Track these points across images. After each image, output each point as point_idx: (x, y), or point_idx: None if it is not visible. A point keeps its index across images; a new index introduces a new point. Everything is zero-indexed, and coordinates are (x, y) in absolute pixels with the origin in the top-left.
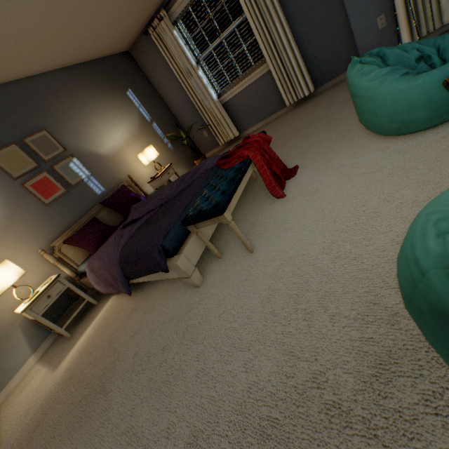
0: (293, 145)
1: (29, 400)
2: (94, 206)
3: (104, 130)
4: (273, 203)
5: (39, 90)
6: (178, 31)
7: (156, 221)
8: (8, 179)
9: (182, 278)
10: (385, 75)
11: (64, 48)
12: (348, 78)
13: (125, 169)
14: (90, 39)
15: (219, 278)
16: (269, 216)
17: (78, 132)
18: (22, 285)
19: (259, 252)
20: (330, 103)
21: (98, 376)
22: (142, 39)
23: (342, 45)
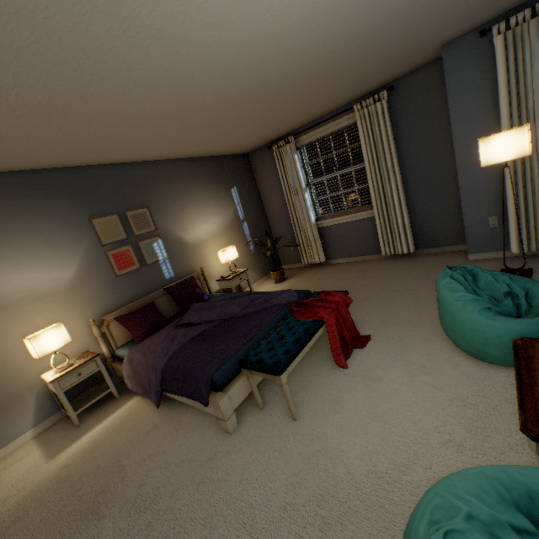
0: (374, 306)
1: (12, 485)
2: (157, 289)
3: (197, 219)
4: (333, 369)
5: (158, 172)
6: (299, 155)
7: (213, 340)
8: (96, 244)
9: (218, 417)
10: (469, 300)
11: (195, 147)
12: (437, 283)
13: (201, 260)
14: (220, 145)
15: (253, 433)
16: (324, 384)
17: (173, 216)
18: (62, 353)
19: (302, 423)
20: (425, 274)
21: (96, 491)
22: (264, 149)
23: (452, 222)
